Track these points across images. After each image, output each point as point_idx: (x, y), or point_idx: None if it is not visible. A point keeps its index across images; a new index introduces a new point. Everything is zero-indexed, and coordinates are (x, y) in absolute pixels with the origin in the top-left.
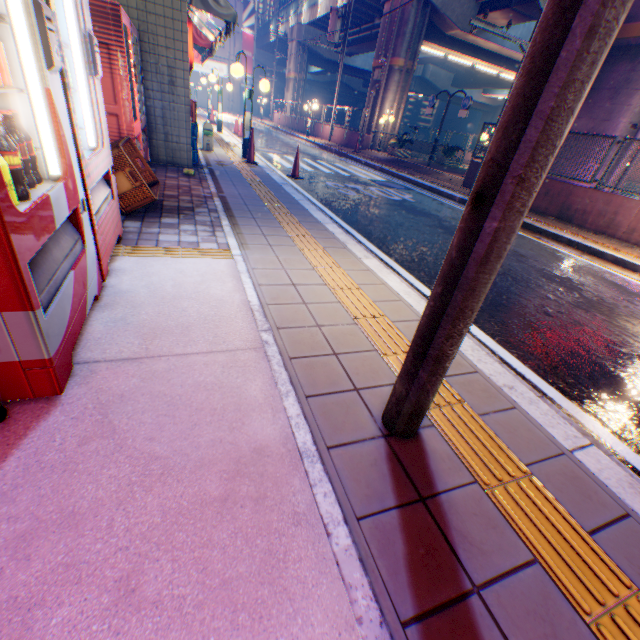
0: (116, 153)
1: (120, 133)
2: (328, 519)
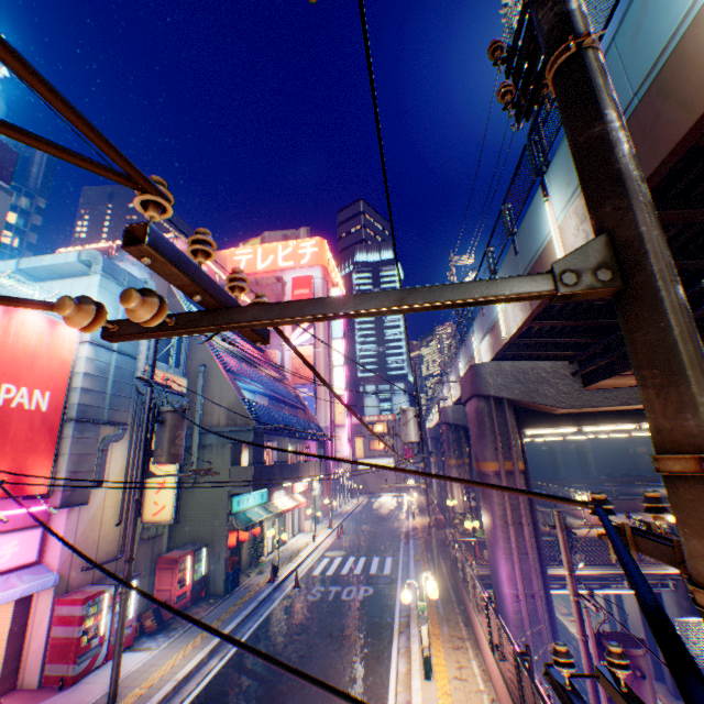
0: (151, 610)
1: (172, 594)
2: None
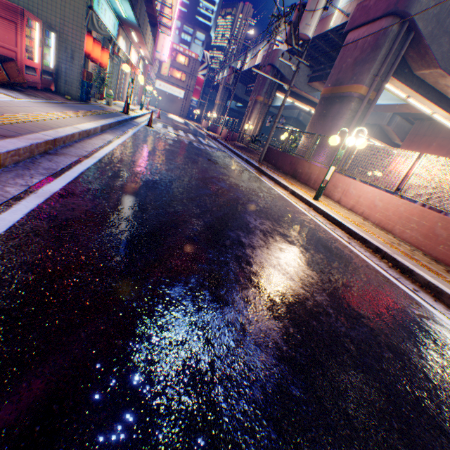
0: None
1: (17, 61)
2: None
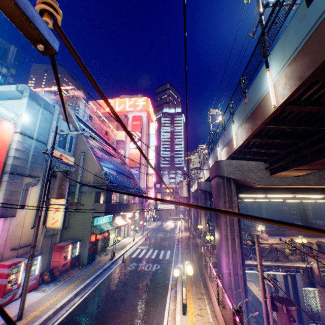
0: (48, 271)
1: (60, 264)
2: (1, 323)
